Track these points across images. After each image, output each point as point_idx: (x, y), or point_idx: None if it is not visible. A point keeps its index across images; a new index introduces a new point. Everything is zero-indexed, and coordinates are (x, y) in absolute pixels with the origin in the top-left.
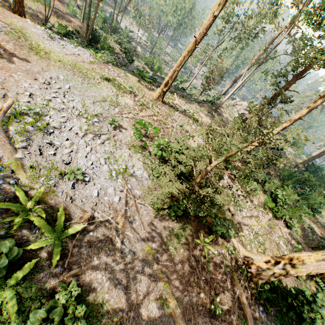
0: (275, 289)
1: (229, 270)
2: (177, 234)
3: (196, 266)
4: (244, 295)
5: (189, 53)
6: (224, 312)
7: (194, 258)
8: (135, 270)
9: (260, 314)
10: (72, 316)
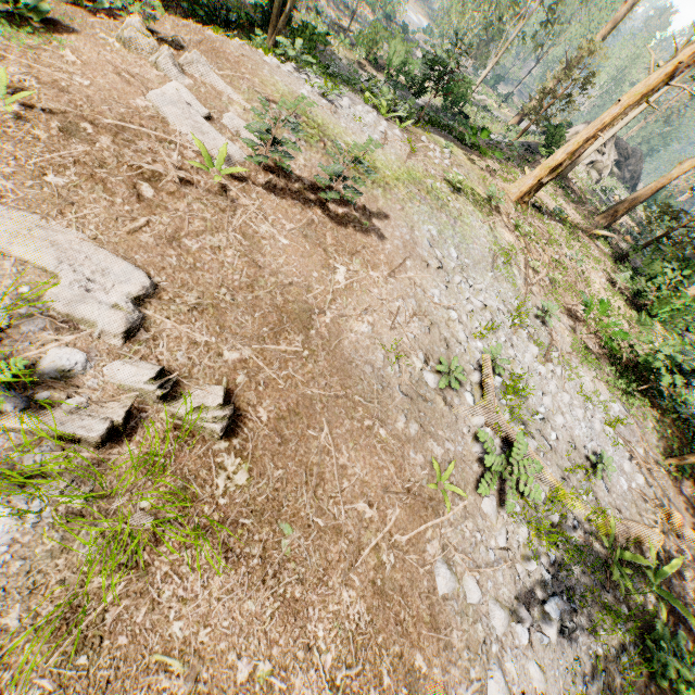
0: None
1: None
2: None
3: None
4: None
5: (643, 99)
6: None
7: None
8: None
9: None
10: None
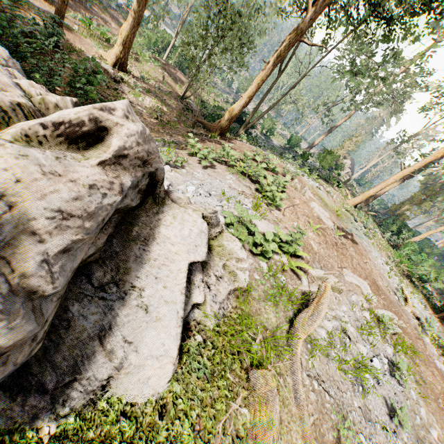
0: None
1: None
2: None
3: None
4: None
5: (402, 177)
6: None
7: None
8: None
9: None
10: None
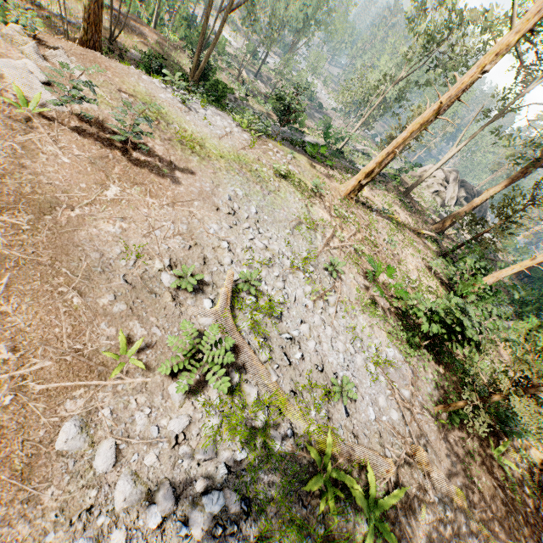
0: None
1: (532, 491)
2: (468, 452)
3: (506, 500)
4: None
5: (422, 127)
6: None
7: (498, 486)
8: (461, 535)
9: None
10: None
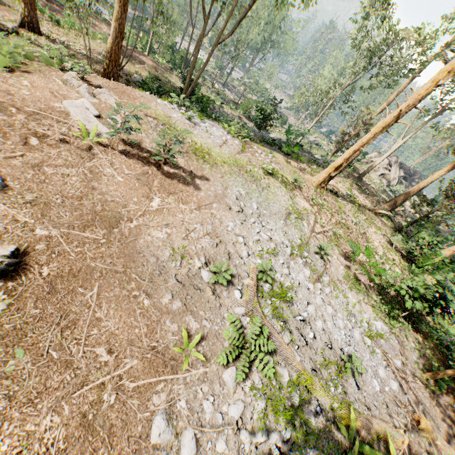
0: None
1: None
2: None
3: None
4: None
5: (384, 129)
6: None
7: None
8: None
9: None
10: None
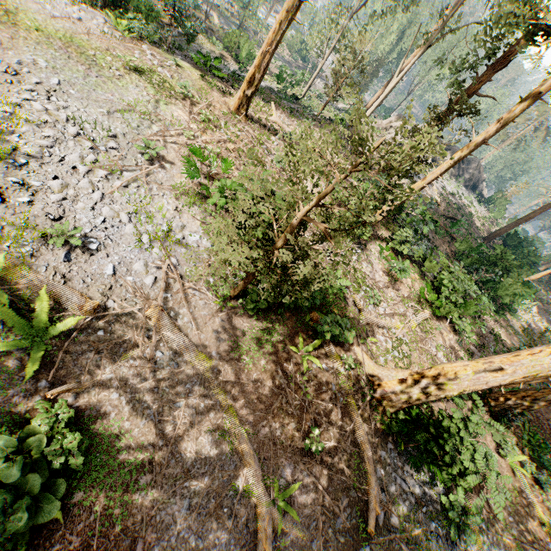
0: (415, 418)
1: (343, 393)
2: (257, 338)
3: (286, 385)
4: (363, 428)
5: (289, 15)
6: (328, 450)
7: (284, 374)
8: (178, 389)
9: (388, 454)
10: (58, 447)
